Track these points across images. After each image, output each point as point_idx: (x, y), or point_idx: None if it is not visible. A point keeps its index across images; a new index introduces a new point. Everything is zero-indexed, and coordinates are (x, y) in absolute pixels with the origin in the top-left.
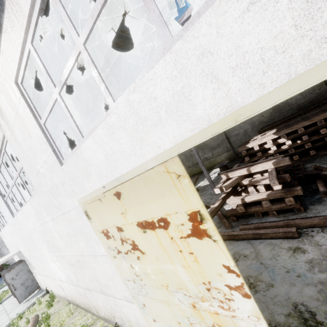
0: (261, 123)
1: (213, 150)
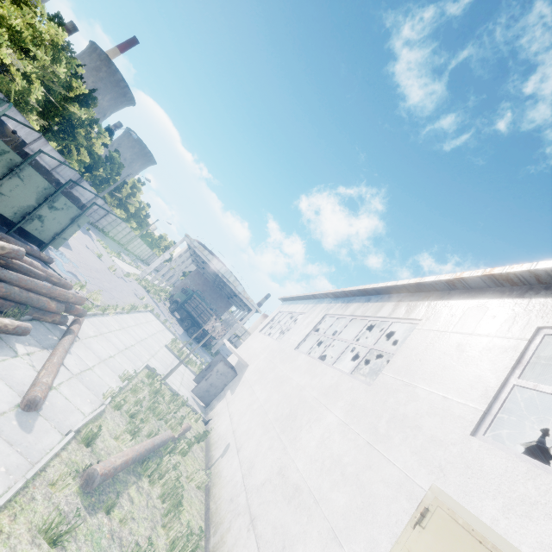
0: None
1: None
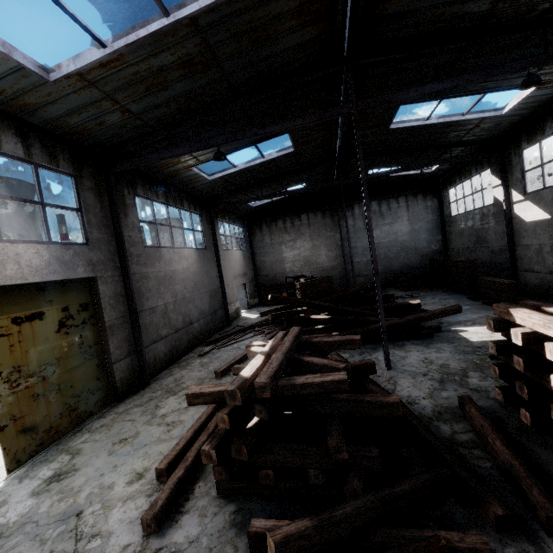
0: None
1: None
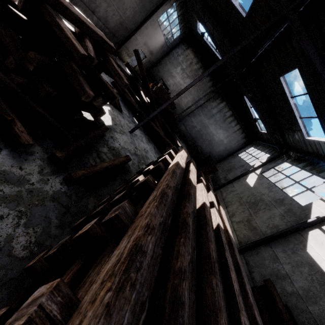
0: (312, 322)
1: (244, 222)
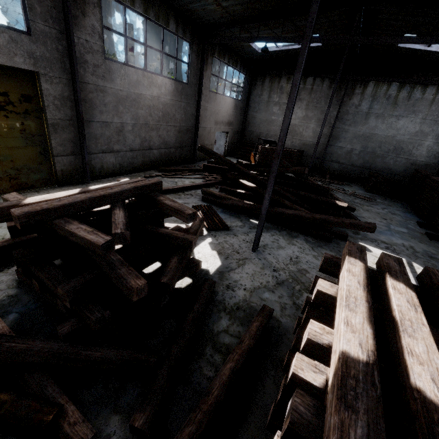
0: None
1: None
